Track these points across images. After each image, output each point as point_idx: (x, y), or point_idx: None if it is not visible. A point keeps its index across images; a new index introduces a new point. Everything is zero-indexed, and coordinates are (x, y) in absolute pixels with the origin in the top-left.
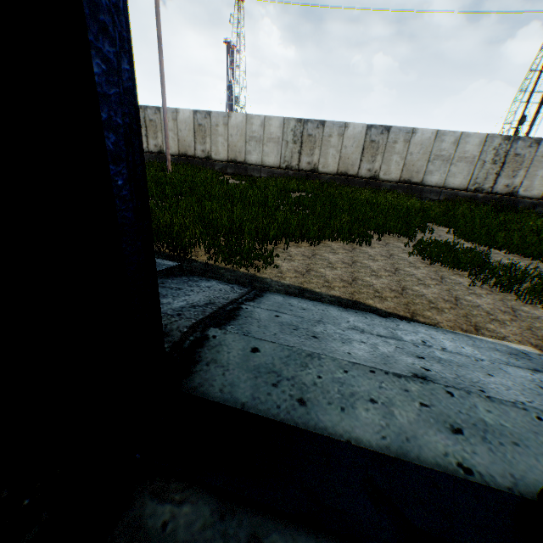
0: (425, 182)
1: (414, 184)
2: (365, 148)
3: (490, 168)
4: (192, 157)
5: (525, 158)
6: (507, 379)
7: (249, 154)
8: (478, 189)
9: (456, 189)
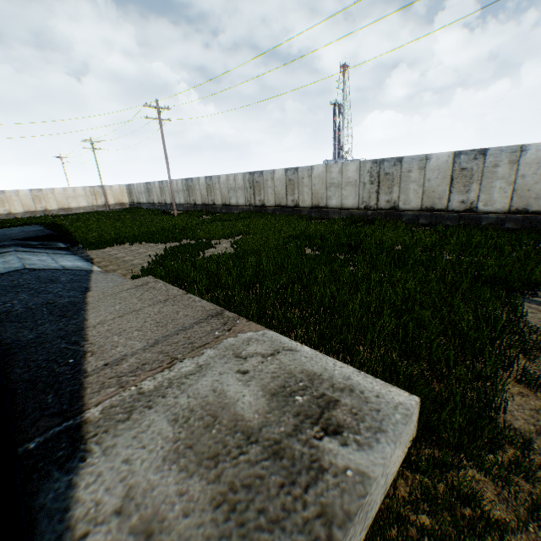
0: (329, 206)
1: (322, 208)
2: (287, 185)
3: (371, 188)
4: (207, 205)
5: (395, 175)
6: (43, 263)
7: (231, 199)
8: (368, 207)
9: (352, 209)
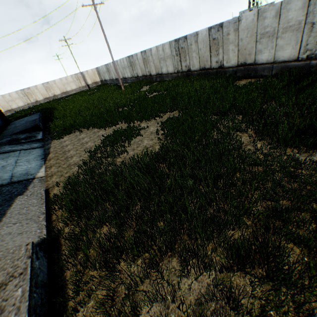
0: (257, 62)
1: (249, 65)
2: (211, 47)
3: None
4: (146, 76)
5: None
6: None
7: (162, 69)
8: (312, 56)
9: (287, 61)
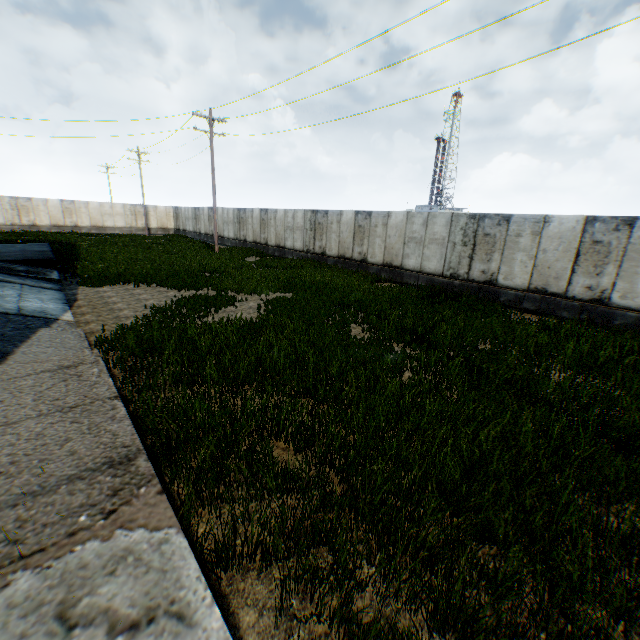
0: (404, 266)
1: (395, 268)
2: (355, 233)
3: (463, 250)
4: (259, 243)
5: (498, 238)
6: None
7: (287, 241)
8: (455, 275)
9: (433, 274)
